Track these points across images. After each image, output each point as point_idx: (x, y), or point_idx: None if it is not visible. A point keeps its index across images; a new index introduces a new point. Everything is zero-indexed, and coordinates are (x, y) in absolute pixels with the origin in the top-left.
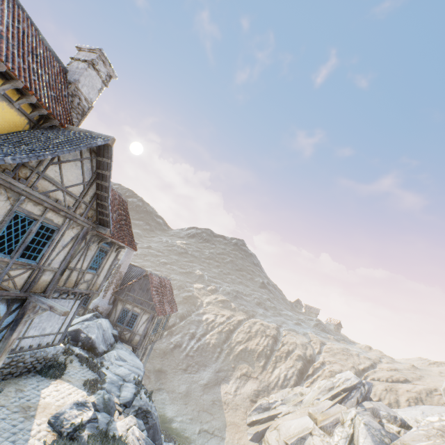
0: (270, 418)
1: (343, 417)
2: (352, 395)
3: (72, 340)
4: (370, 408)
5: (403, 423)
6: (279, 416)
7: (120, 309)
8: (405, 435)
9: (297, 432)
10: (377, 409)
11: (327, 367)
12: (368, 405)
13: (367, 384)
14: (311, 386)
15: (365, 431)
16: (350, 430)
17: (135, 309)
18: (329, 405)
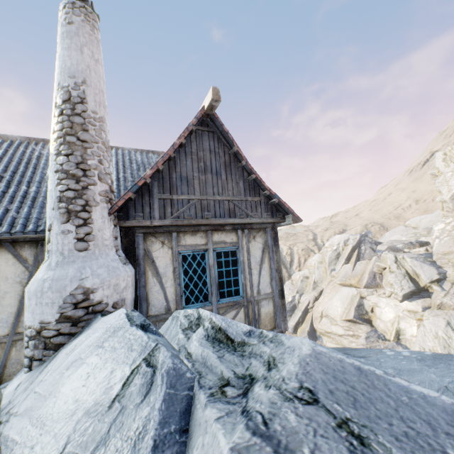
0: (305, 312)
1: (384, 266)
2: (364, 248)
3: None
4: (388, 248)
5: (420, 243)
6: (310, 306)
7: (170, 263)
8: (437, 248)
9: (349, 305)
10: (393, 246)
11: (296, 249)
12: (384, 247)
13: (368, 233)
14: (306, 267)
15: (416, 263)
16: (402, 271)
17: (216, 238)
18: (351, 268)
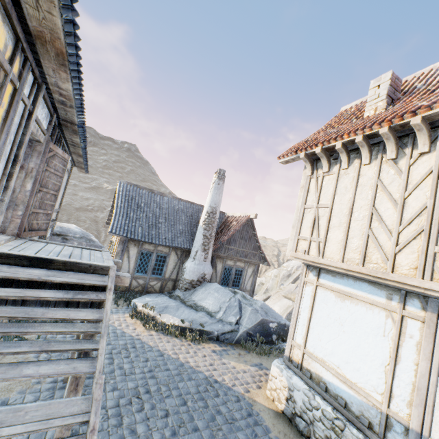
0: None
1: None
2: None
3: (262, 337)
4: None
5: None
6: None
7: (221, 269)
8: None
9: (284, 311)
10: None
11: None
12: None
13: None
14: (264, 276)
15: None
16: None
17: (238, 264)
18: (294, 287)
